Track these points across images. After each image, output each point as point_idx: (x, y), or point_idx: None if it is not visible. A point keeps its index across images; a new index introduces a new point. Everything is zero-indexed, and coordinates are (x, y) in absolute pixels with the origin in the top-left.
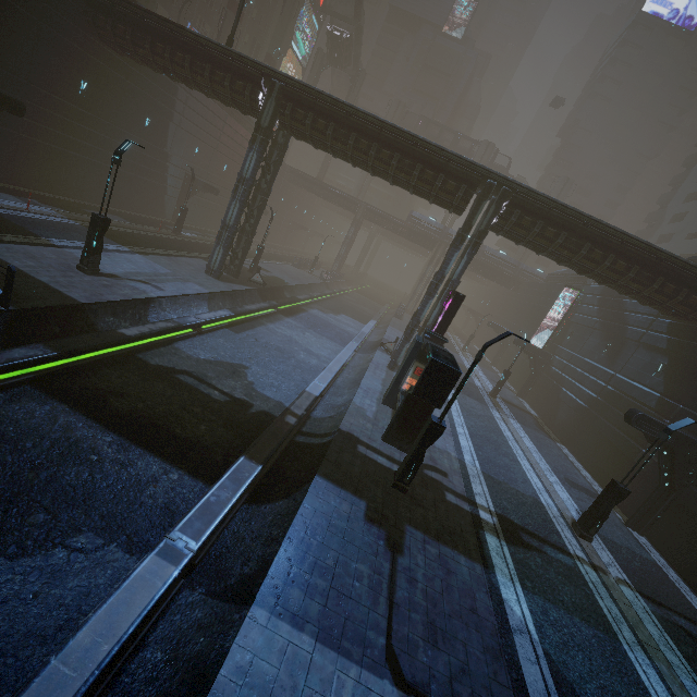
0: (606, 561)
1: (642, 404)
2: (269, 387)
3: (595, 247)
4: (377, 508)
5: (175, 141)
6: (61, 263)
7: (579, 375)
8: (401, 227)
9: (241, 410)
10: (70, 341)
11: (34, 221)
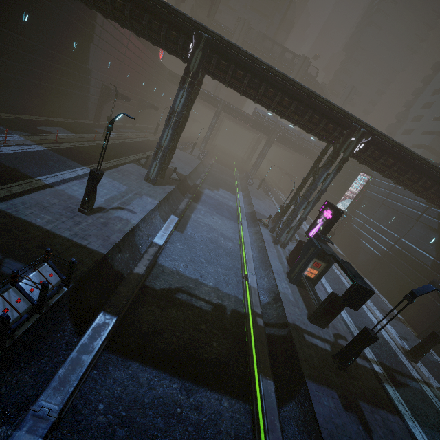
0: (427, 375)
1: (420, 261)
2: (224, 283)
3: (413, 171)
4: (342, 393)
5: (95, 58)
6: (64, 207)
7: (374, 234)
8: (248, 119)
9: (222, 314)
10: (116, 300)
11: (17, 157)
